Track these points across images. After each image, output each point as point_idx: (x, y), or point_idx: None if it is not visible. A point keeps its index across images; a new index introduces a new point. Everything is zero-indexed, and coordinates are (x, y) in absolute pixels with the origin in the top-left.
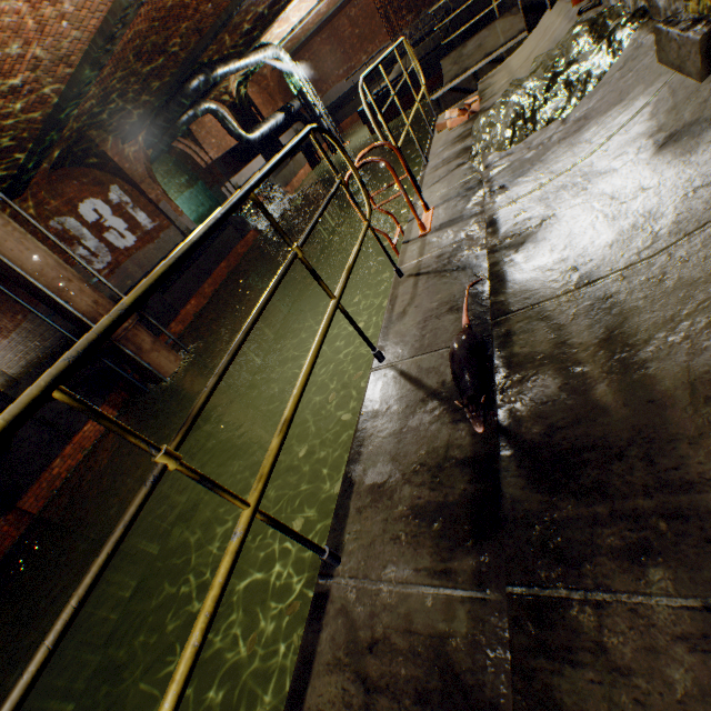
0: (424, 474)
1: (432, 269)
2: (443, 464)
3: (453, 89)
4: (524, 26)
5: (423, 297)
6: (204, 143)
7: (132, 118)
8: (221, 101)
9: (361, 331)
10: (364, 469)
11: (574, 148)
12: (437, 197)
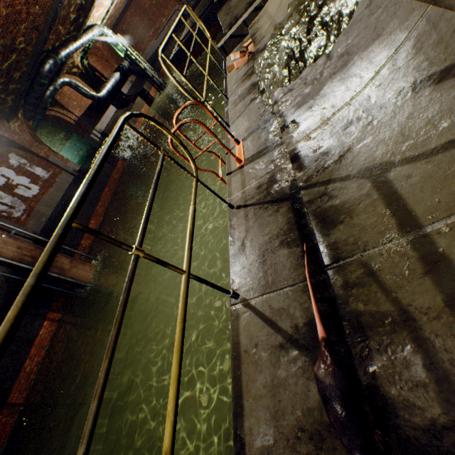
0: (308, 443)
1: (256, 200)
2: (323, 433)
3: (232, 36)
4: None
5: (256, 229)
6: (69, 107)
7: (8, 103)
8: (72, 73)
9: (214, 285)
10: (250, 427)
11: (347, 82)
12: (242, 130)
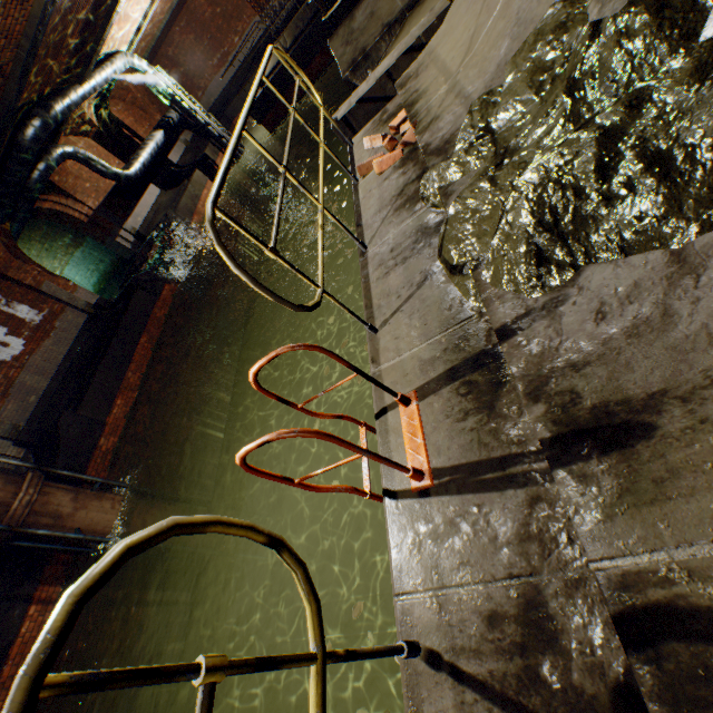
0: None
1: (491, 677)
2: None
3: (363, 100)
4: None
5: None
6: (77, 193)
7: None
8: (82, 134)
9: None
10: None
11: None
12: (411, 358)
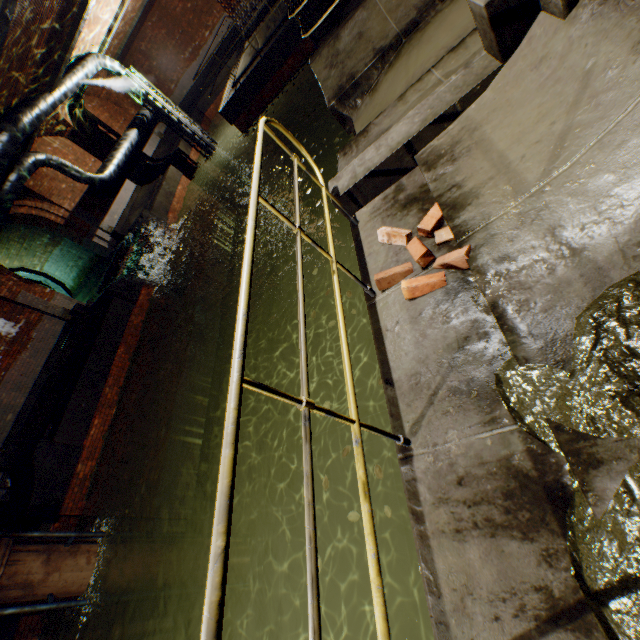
0: None
1: None
2: None
3: (373, 173)
4: (488, 45)
5: None
6: (52, 195)
7: None
8: (57, 133)
9: None
10: None
11: None
12: None
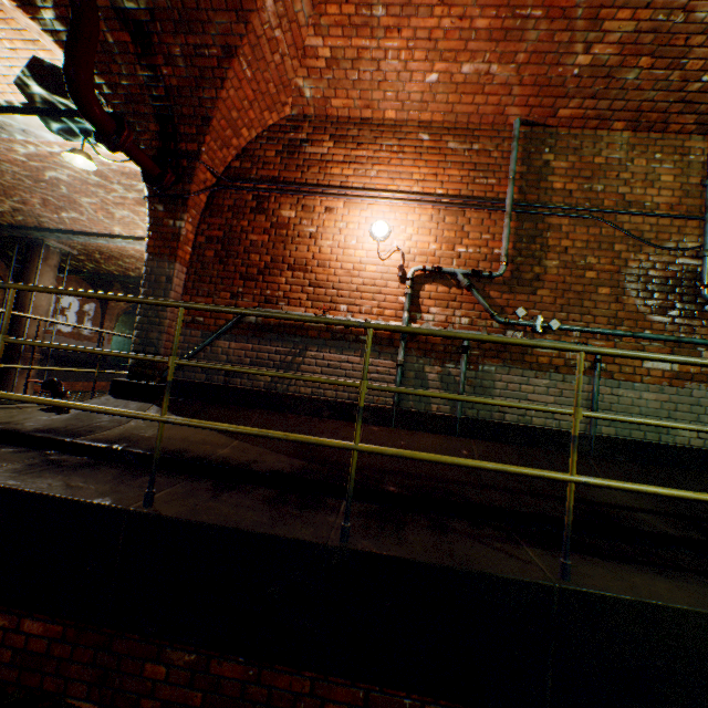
0: None
1: None
2: None
3: None
4: None
5: None
6: None
7: None
8: None
9: None
10: None
11: None
12: None
